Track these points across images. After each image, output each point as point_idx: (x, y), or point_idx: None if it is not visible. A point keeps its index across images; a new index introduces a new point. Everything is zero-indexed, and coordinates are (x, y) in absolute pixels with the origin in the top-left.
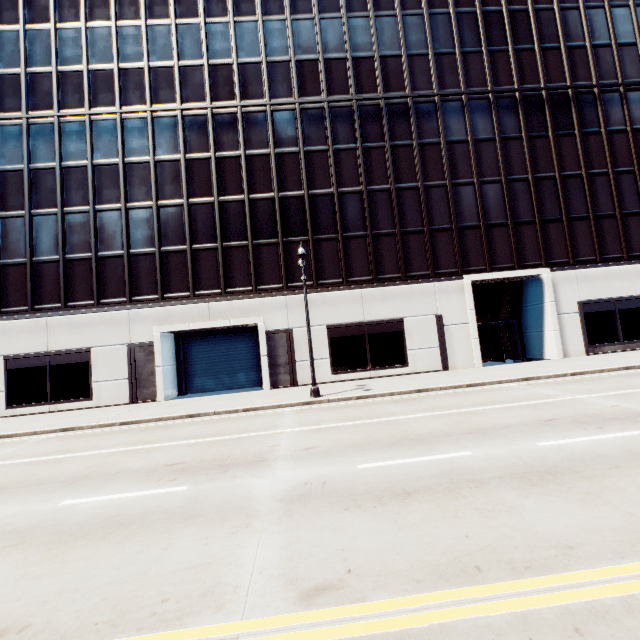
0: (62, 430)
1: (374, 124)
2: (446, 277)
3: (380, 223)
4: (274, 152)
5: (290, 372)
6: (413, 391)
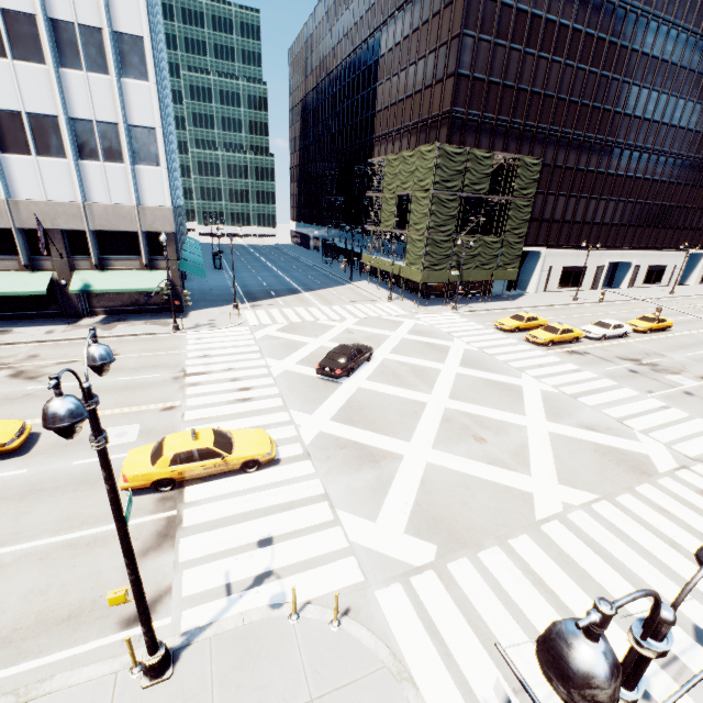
0: (631, 300)
1: (699, 174)
2: (684, 250)
3: (679, 223)
4: (668, 182)
5: (633, 282)
6: (694, 295)
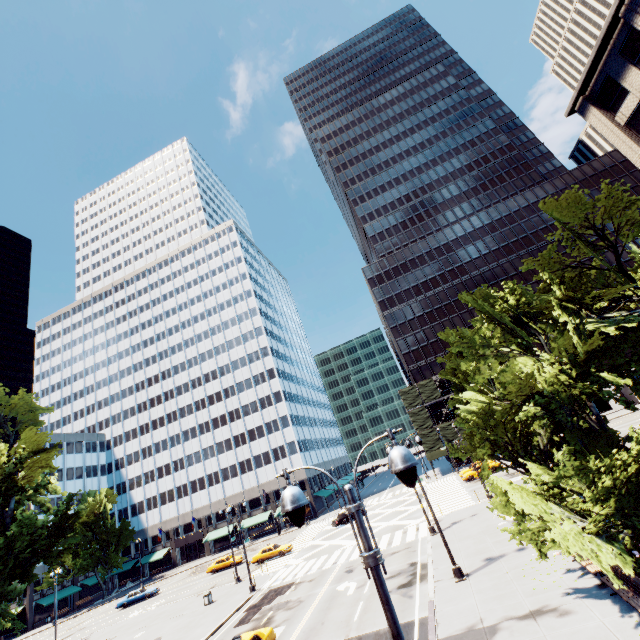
0: None
1: None
2: None
3: None
4: None
5: None
6: None
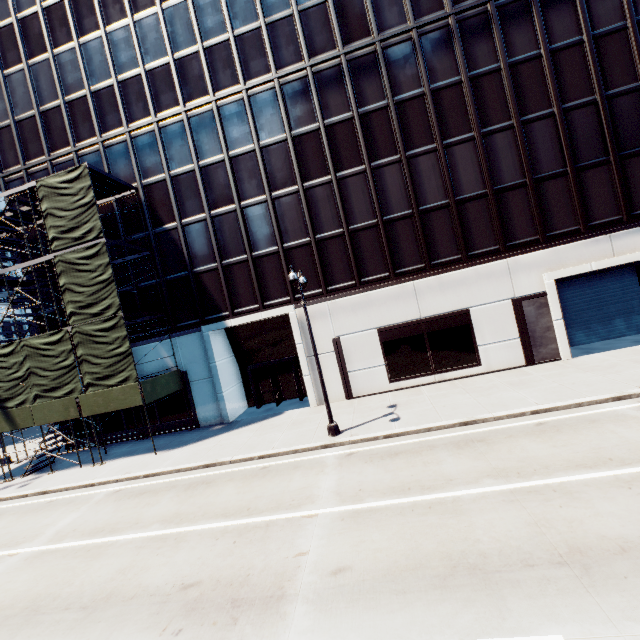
0: (614, 399)
1: None
2: None
3: None
4: None
5: None
6: None
